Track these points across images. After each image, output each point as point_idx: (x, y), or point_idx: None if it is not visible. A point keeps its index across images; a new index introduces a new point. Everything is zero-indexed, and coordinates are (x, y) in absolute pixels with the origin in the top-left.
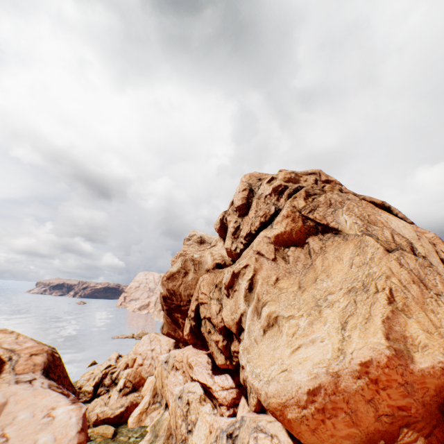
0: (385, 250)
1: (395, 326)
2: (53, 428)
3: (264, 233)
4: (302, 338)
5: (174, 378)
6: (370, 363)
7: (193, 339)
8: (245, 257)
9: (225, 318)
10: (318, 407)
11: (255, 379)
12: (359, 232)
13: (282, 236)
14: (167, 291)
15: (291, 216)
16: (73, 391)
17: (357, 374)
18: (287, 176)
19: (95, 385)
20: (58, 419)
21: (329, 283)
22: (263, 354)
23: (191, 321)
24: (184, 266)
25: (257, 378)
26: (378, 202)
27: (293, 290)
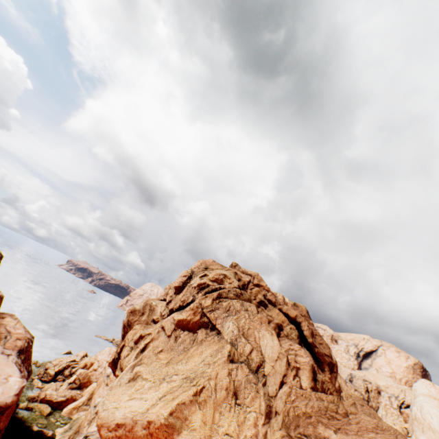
0: (229, 359)
1: (186, 410)
2: (5, 386)
3: (174, 315)
4: (139, 394)
5: (102, 390)
6: (151, 422)
7: (113, 367)
8: (154, 327)
9: (124, 363)
10: (117, 434)
11: (102, 406)
12: (230, 339)
13: (182, 322)
14: (127, 321)
15: (194, 309)
16: (30, 370)
17: (145, 426)
18: (216, 276)
19: (58, 371)
20: (10, 383)
21: (182, 367)
22: (117, 394)
23: (116, 354)
24: (144, 308)
25: (103, 405)
26: (291, 315)
27: (163, 362)
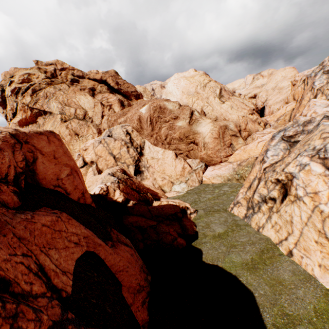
0: (63, 122)
1: None
2: None
3: (13, 121)
4: None
5: None
6: None
7: None
8: None
9: None
10: None
11: None
12: (59, 112)
13: (22, 121)
14: None
15: (22, 109)
16: None
17: None
18: (21, 78)
19: None
20: None
21: None
22: None
23: None
24: None
25: None
26: (98, 78)
27: None
